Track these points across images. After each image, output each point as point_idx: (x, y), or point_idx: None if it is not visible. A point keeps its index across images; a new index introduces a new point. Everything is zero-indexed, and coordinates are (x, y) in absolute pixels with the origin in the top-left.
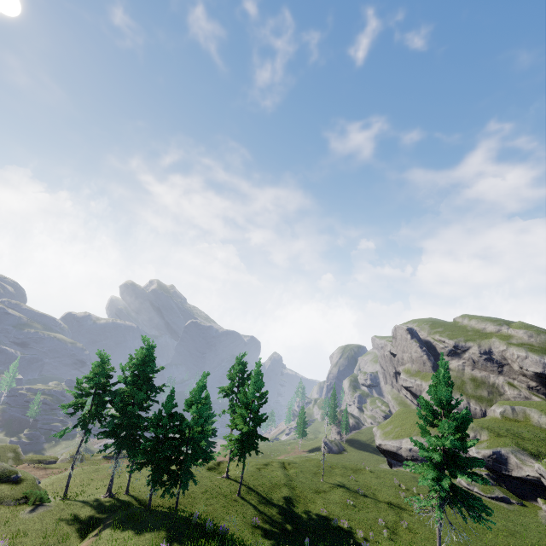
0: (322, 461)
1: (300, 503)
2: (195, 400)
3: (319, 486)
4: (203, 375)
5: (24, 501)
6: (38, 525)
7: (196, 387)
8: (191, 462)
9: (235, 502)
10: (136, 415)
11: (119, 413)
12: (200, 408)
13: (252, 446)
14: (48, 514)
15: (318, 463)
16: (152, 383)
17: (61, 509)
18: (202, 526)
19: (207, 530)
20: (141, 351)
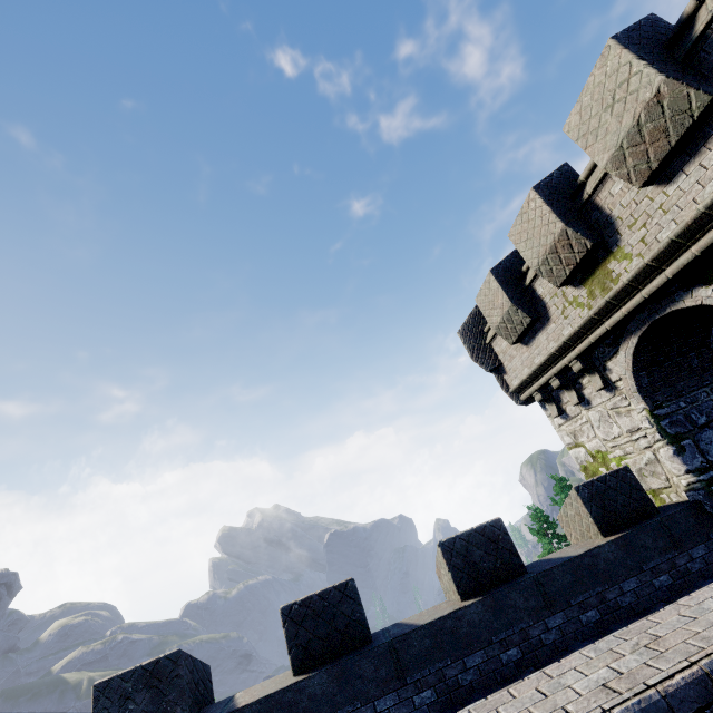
0: None
1: None
2: None
3: None
4: None
5: None
6: None
7: None
8: None
9: None
10: None
11: None
12: None
13: None
14: None
15: None
16: None
17: None
18: None
19: None
20: (558, 486)
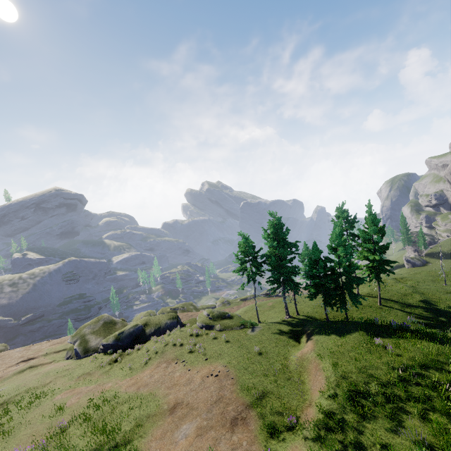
0: (441, 270)
1: (438, 303)
2: (337, 244)
3: (446, 289)
4: (335, 225)
5: (243, 326)
6: (264, 337)
7: (334, 235)
8: (350, 287)
9: (380, 309)
10: (287, 266)
11: (272, 267)
12: (344, 249)
13: (384, 269)
14: (263, 331)
15: (429, 273)
16: (288, 242)
17: (268, 328)
18: (386, 326)
19: (395, 327)
20: (271, 222)
